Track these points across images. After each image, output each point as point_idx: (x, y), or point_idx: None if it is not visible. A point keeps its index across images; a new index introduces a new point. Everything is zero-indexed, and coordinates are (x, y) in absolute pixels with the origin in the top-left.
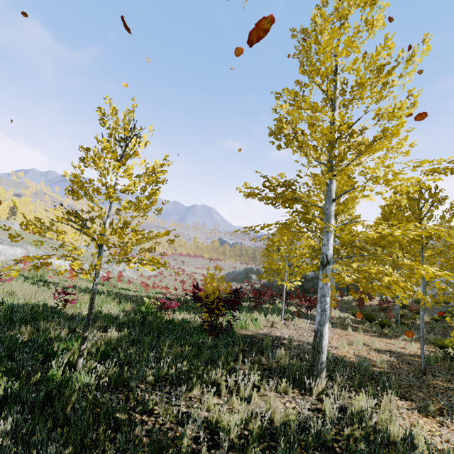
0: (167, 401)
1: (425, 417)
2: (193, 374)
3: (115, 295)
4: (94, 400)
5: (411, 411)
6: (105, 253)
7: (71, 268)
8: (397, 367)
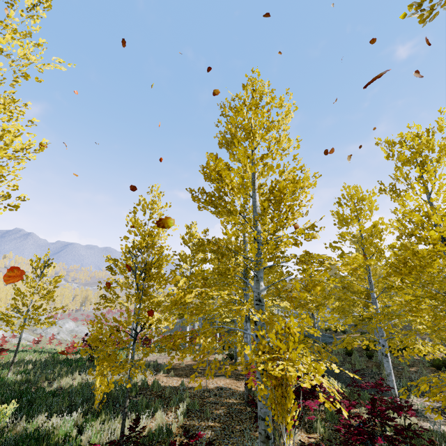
0: (48, 383)
1: (166, 377)
2: (65, 373)
3: (39, 351)
4: (15, 384)
5: (163, 376)
6: (41, 318)
7: (3, 336)
8: (191, 365)
